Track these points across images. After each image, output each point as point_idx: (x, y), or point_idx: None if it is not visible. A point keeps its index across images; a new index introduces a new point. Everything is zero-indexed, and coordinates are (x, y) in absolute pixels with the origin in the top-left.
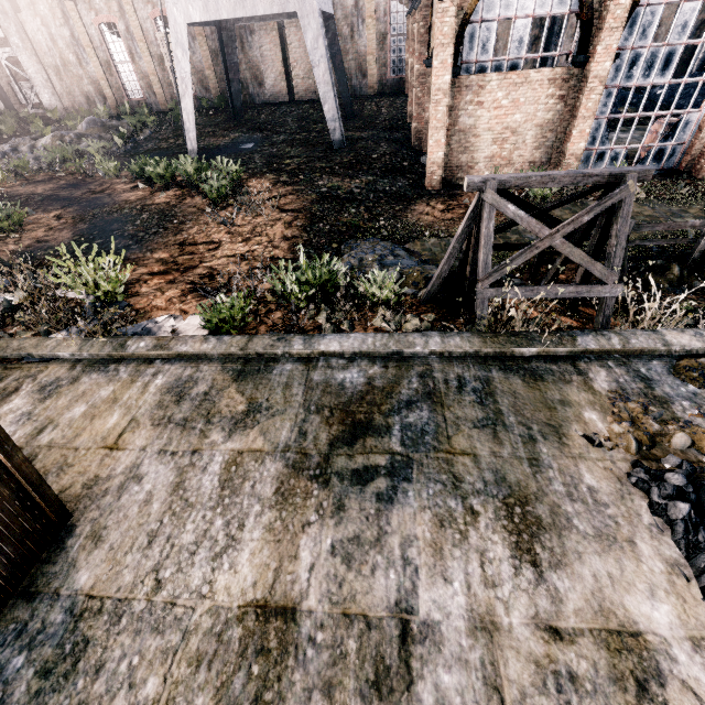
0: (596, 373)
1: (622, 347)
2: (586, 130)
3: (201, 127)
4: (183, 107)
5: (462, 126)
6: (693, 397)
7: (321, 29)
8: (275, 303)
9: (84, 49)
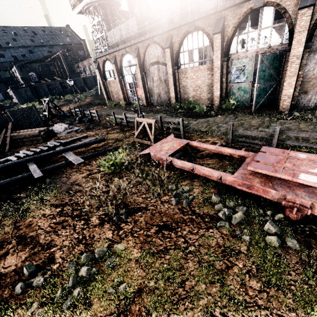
0: None
1: None
2: (121, 92)
3: None
4: (98, 85)
5: (110, 90)
6: None
7: None
8: None
9: None
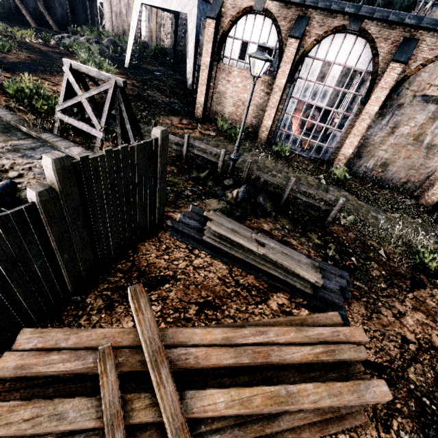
0: (25, 141)
1: (52, 141)
2: (272, 115)
3: (154, 60)
4: (129, 41)
5: (219, 90)
6: (28, 156)
7: (196, 26)
8: (16, 98)
9: (130, 9)
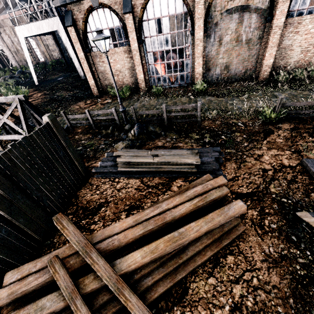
0: None
1: None
2: (141, 70)
3: (54, 71)
4: (30, 66)
5: (100, 70)
6: None
7: (67, 35)
8: None
9: None
